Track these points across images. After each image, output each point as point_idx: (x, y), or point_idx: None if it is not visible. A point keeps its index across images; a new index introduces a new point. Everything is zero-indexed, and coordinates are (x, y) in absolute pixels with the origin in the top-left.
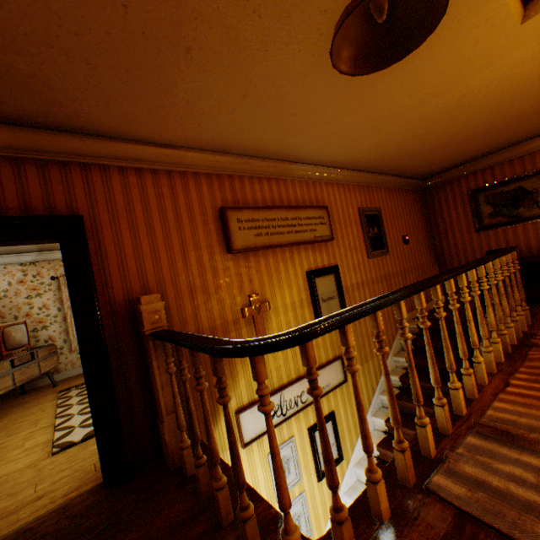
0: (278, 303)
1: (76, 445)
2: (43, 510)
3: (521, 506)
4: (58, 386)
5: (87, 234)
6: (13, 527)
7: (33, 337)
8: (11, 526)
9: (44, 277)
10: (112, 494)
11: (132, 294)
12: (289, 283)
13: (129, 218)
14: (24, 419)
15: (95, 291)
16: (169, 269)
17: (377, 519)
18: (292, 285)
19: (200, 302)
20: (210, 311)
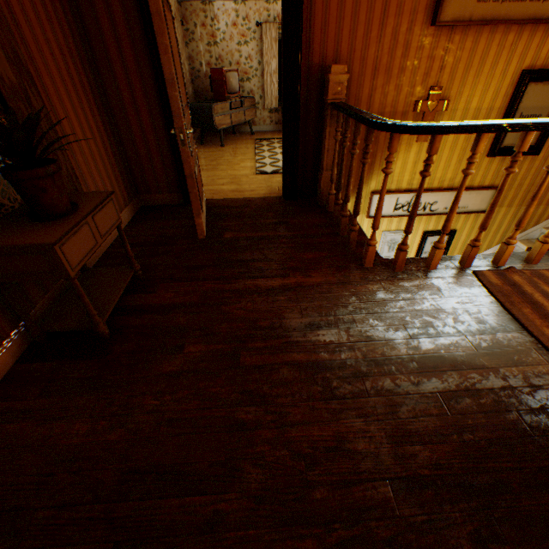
0: (458, 106)
1: (267, 175)
2: (254, 196)
3: (528, 301)
4: (254, 136)
5: None
6: (242, 197)
7: (240, 88)
8: (241, 197)
9: (250, 22)
10: (286, 203)
11: (324, 62)
12: (488, 83)
13: None
14: (237, 151)
15: (300, 53)
16: (361, 39)
17: (426, 267)
18: (489, 87)
19: (378, 84)
20: (384, 97)
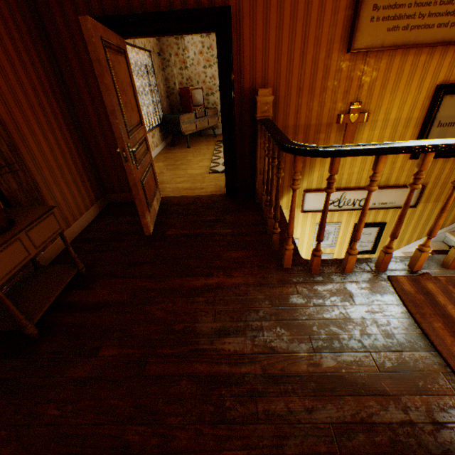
0: (378, 117)
1: (219, 173)
2: (202, 194)
3: (440, 314)
4: (216, 138)
5: (231, 28)
6: (192, 195)
7: (206, 100)
8: (192, 194)
9: (213, 50)
10: (228, 200)
11: (254, 86)
12: (405, 97)
13: (264, 7)
14: (200, 151)
15: (232, 80)
16: (285, 66)
17: (342, 270)
18: (406, 100)
19: (303, 102)
20: (309, 112)
